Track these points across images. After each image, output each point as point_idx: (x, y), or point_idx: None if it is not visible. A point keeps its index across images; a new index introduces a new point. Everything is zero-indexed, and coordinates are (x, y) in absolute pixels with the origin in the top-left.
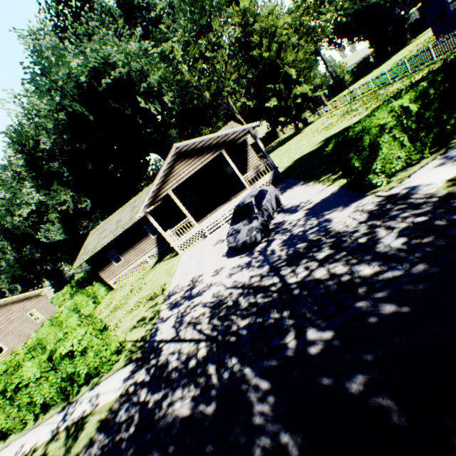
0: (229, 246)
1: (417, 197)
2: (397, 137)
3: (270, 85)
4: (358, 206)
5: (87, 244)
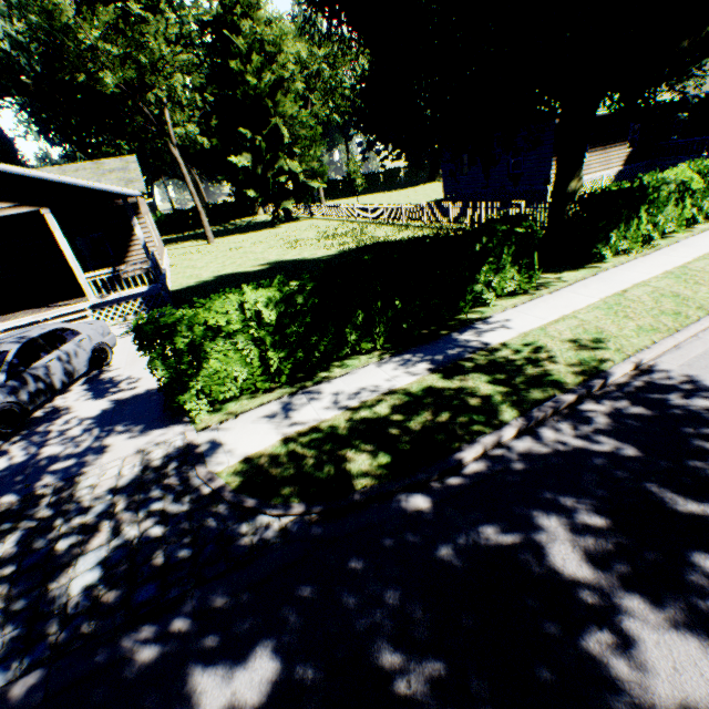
0: None
1: (199, 473)
2: (241, 348)
3: (248, 130)
4: (156, 440)
5: None
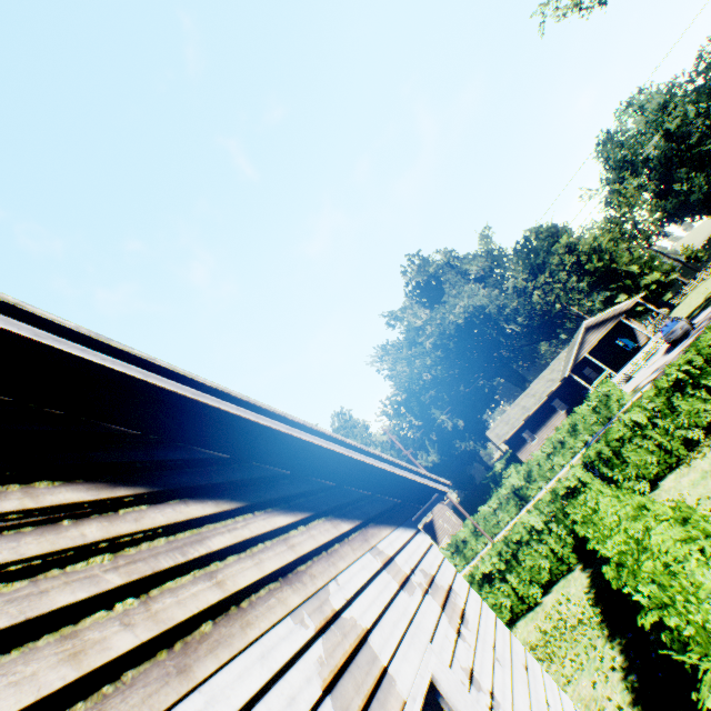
0: (670, 341)
1: None
2: None
3: (611, 285)
4: None
5: (496, 434)
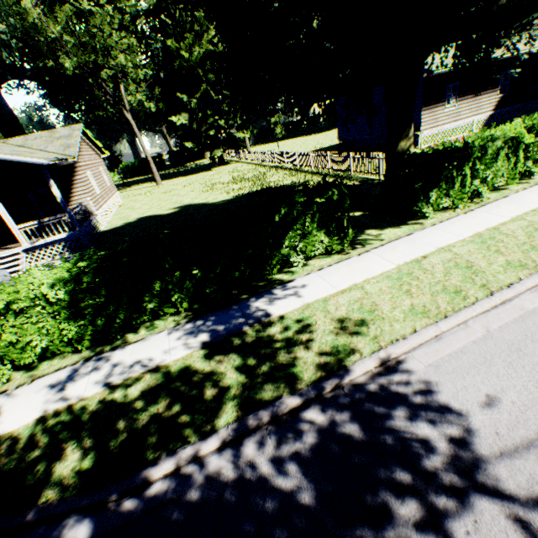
0: None
1: None
2: (35, 321)
3: (185, 95)
4: None
5: None
